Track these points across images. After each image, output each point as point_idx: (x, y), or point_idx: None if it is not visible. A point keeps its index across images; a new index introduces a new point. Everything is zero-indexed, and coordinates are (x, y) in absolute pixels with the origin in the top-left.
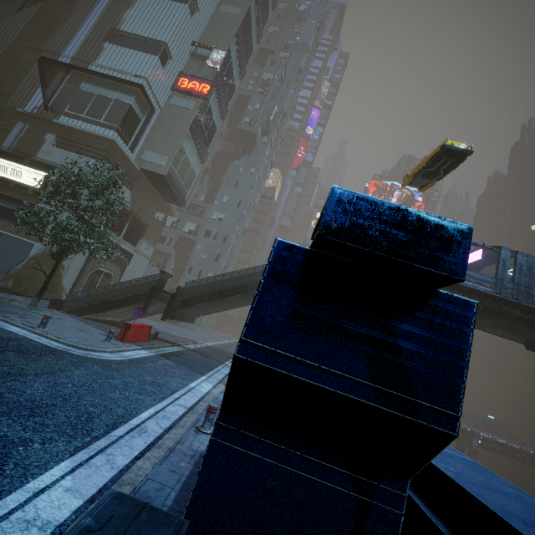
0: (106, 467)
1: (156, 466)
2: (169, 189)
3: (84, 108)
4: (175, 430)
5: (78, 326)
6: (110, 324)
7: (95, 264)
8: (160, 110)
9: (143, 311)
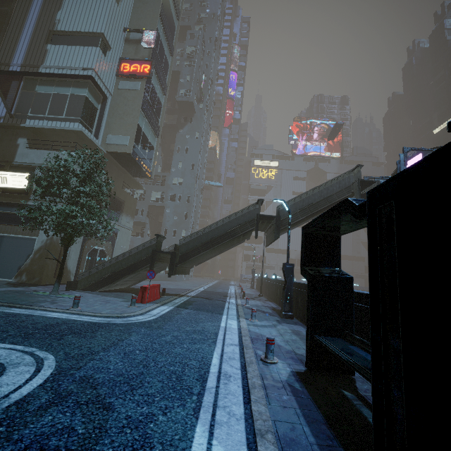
0: (233, 421)
1: (268, 406)
2: (136, 165)
3: (45, 108)
4: (250, 367)
5: (100, 299)
6: (122, 292)
7: (90, 244)
8: (112, 97)
9: (154, 272)
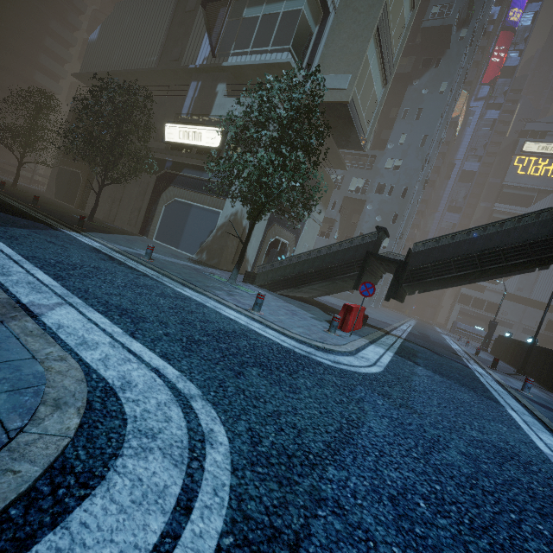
0: None
1: None
2: (348, 125)
3: (250, 40)
4: None
5: (284, 306)
6: (305, 302)
7: (273, 232)
8: (335, 12)
9: (373, 287)
